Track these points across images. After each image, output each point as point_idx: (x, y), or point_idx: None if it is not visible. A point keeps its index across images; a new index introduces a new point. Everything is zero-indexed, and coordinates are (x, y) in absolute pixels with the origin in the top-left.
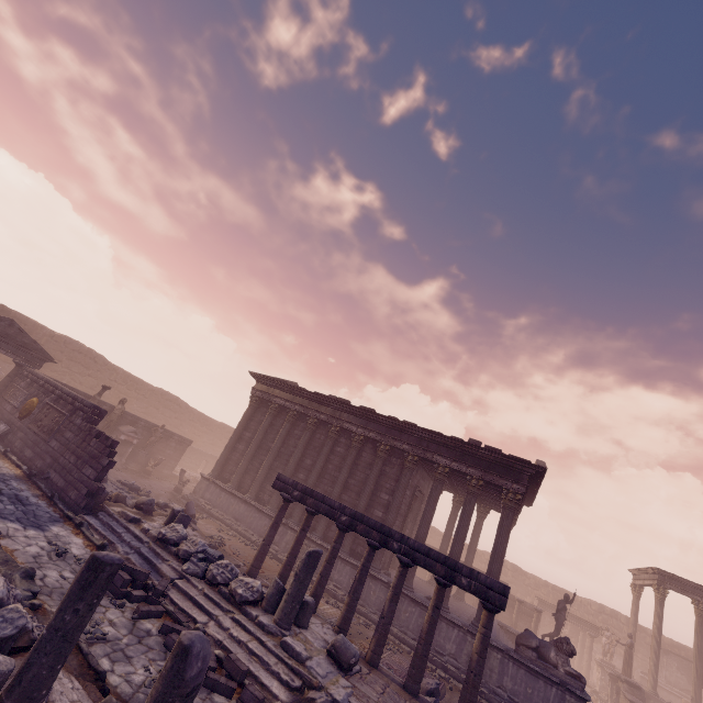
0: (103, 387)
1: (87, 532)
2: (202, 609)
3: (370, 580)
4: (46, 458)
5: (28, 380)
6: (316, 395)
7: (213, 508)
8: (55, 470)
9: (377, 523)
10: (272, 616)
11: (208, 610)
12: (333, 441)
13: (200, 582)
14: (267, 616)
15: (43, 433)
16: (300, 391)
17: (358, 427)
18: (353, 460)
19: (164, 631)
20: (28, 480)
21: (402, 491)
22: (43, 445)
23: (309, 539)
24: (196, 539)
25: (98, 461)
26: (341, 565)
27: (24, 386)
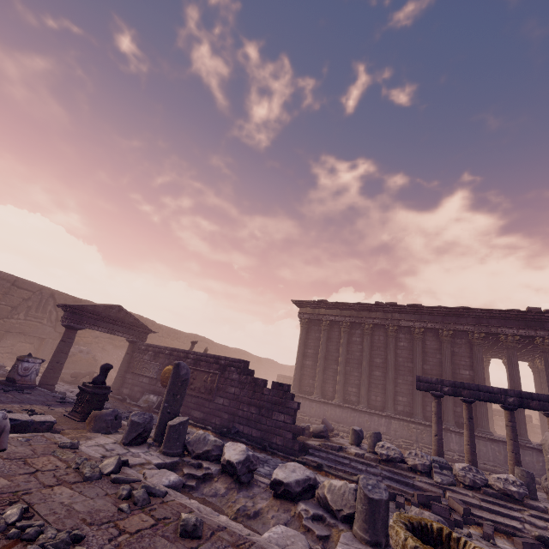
0: (192, 342)
1: (331, 471)
2: (501, 514)
3: (490, 443)
4: (221, 415)
5: (149, 353)
6: (365, 305)
7: (310, 417)
8: (240, 423)
9: (548, 396)
10: (544, 503)
11: (508, 514)
12: (394, 338)
13: (462, 490)
14: (544, 504)
15: (201, 394)
16: (346, 305)
17: (414, 322)
18: (421, 350)
19: (526, 548)
20: (225, 438)
21: (482, 364)
22: (209, 404)
23: (415, 423)
24: (415, 452)
25: (285, 406)
26: (455, 437)
27: (149, 358)
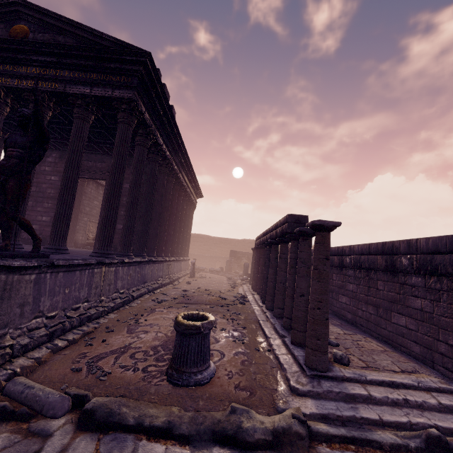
0: None
1: None
2: None
3: None
4: None
5: None
6: None
7: None
8: None
9: None
10: None
11: None
12: None
13: None
14: None
15: None
16: None
17: None
18: None
19: None
20: None
21: None
22: None
23: None
24: None
25: None
26: None
27: None
